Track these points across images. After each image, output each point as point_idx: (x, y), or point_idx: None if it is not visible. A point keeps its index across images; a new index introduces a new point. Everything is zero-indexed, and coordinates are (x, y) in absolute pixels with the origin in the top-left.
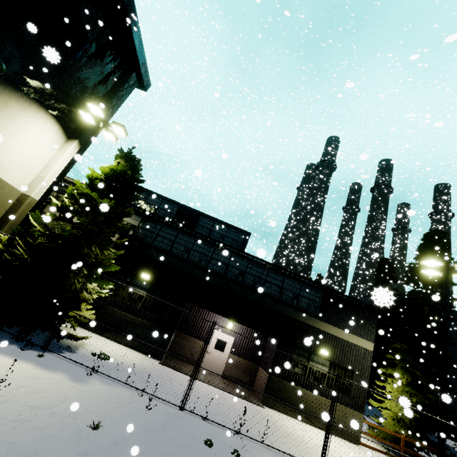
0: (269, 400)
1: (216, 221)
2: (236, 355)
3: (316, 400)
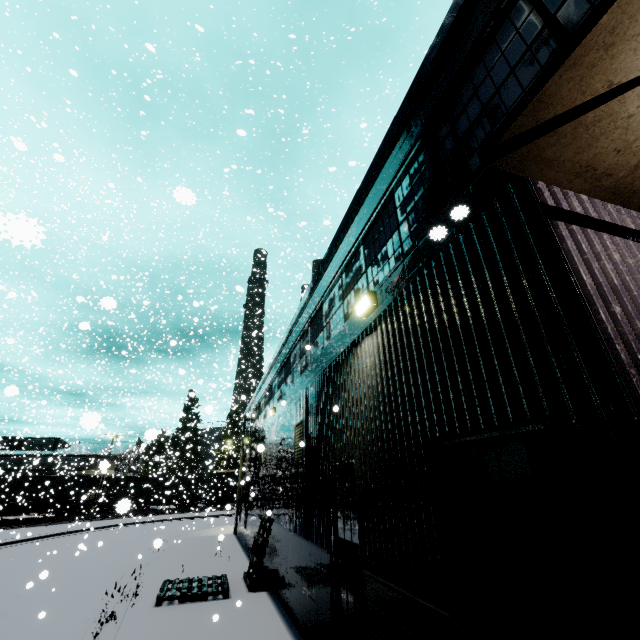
0: None
1: (35, 438)
2: None
3: None
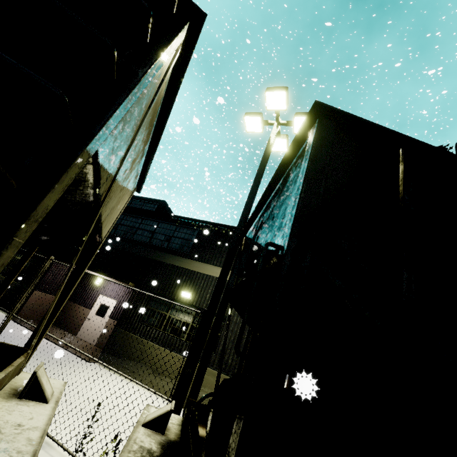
0: (108, 357)
1: (133, 197)
2: (115, 320)
3: (166, 357)
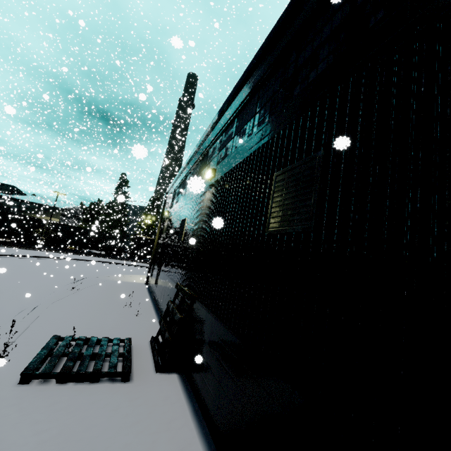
0: None
1: None
2: None
3: None
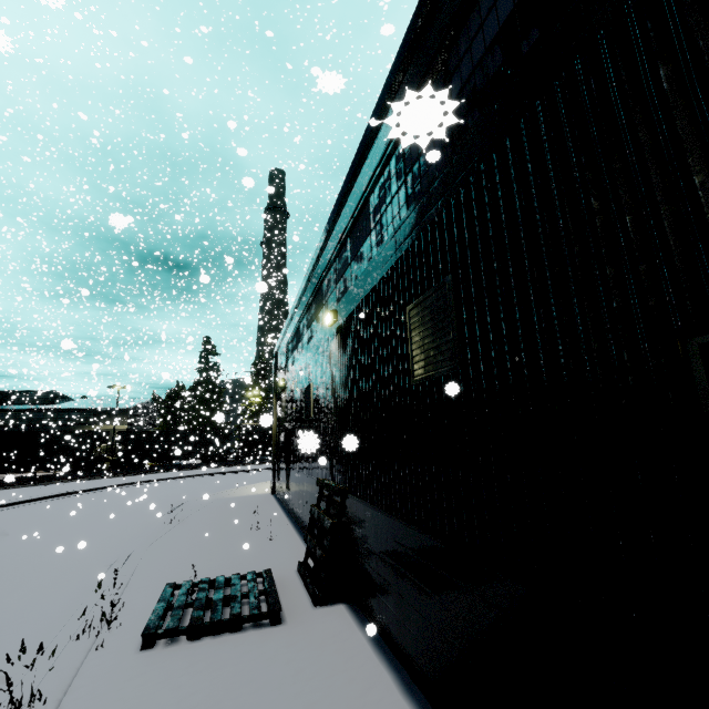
0: None
1: (27, 392)
2: None
3: None
